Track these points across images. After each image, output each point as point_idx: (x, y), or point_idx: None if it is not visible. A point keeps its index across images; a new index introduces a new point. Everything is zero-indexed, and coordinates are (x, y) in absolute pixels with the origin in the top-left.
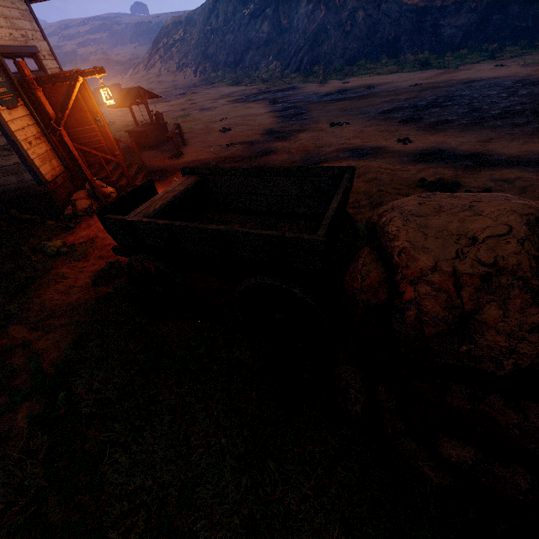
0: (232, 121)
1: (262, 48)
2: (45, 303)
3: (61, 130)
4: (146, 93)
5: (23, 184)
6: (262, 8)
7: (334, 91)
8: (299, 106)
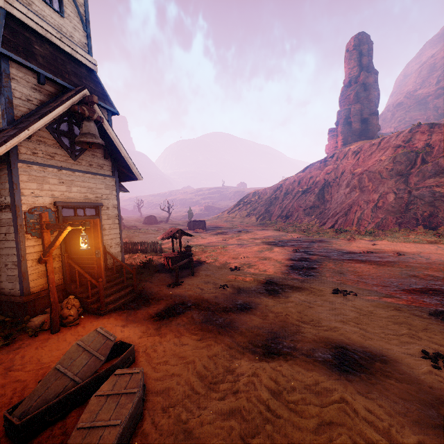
0: (249, 261)
1: (307, 210)
2: None
3: (49, 259)
4: (183, 233)
5: (14, 290)
6: (312, 188)
7: (358, 250)
8: (315, 259)
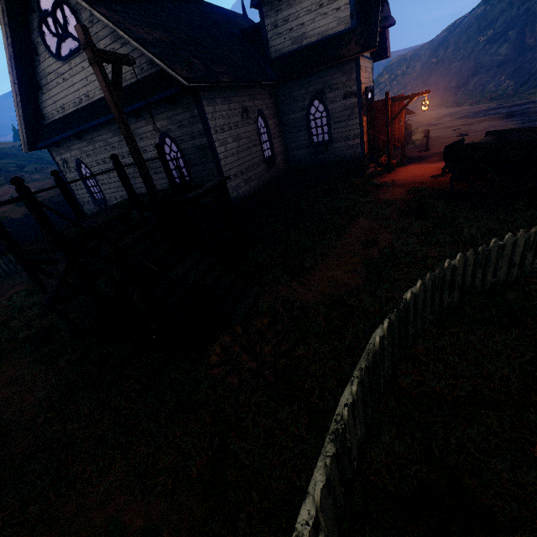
0: (466, 130)
1: (493, 70)
2: (384, 198)
3: (389, 125)
4: (406, 111)
5: (353, 155)
6: (502, 32)
7: None
8: None
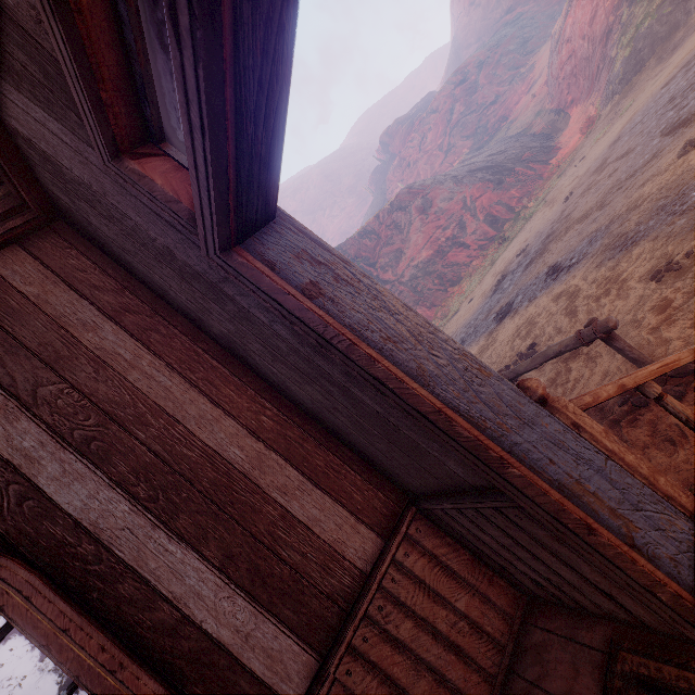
0: None
1: None
2: None
3: None
4: None
5: None
6: None
7: (490, 291)
8: (509, 298)
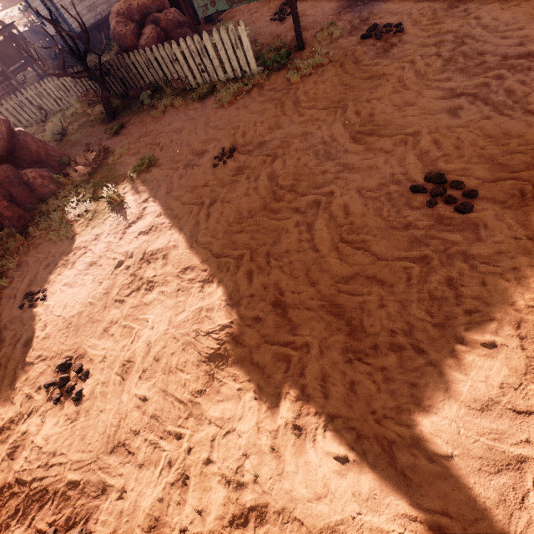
0: None
1: None
2: None
3: None
4: None
5: None
6: None
7: None
8: None
